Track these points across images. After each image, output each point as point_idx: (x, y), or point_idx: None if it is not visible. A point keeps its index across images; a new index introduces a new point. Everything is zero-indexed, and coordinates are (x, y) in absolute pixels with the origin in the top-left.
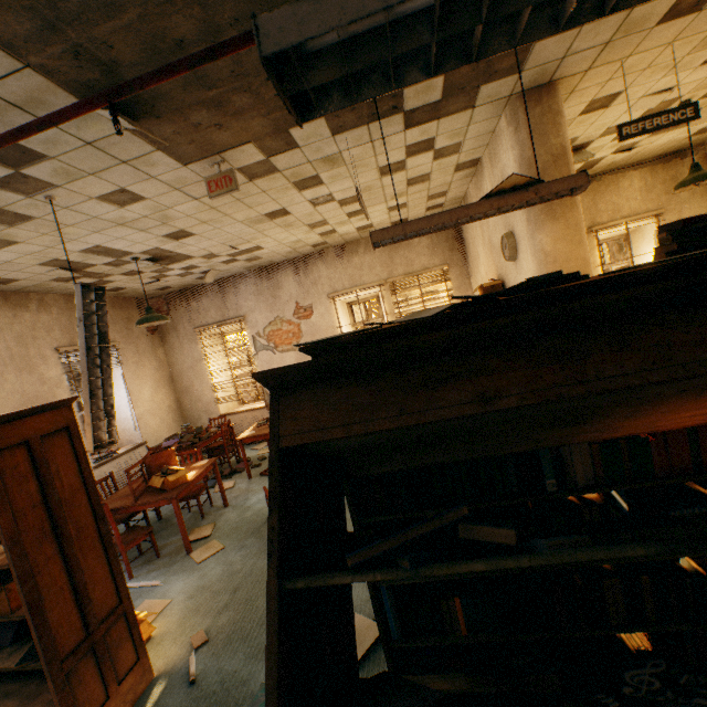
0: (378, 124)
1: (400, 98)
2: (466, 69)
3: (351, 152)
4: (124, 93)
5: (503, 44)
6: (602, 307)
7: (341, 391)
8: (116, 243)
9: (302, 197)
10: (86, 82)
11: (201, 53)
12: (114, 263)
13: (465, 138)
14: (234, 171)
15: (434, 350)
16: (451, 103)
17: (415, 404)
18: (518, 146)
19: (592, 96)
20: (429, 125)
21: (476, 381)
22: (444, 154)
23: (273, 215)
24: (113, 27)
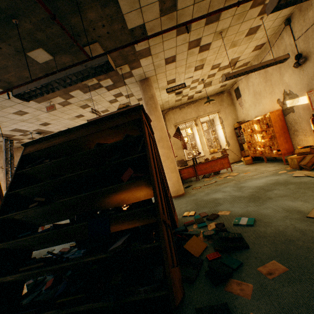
0: (98, 90)
1: (100, 84)
2: (115, 77)
3: (94, 97)
4: (11, 90)
5: (58, 90)
6: (73, 128)
7: (35, 145)
8: (22, 127)
9: (85, 110)
10: (4, 86)
11: (28, 82)
12: (23, 135)
13: (132, 92)
14: (55, 104)
15: (50, 137)
16: (118, 84)
17: (45, 146)
18: (141, 95)
19: (166, 80)
20: (116, 89)
21: (54, 141)
22: (129, 96)
23: (78, 117)
24: (9, 75)
